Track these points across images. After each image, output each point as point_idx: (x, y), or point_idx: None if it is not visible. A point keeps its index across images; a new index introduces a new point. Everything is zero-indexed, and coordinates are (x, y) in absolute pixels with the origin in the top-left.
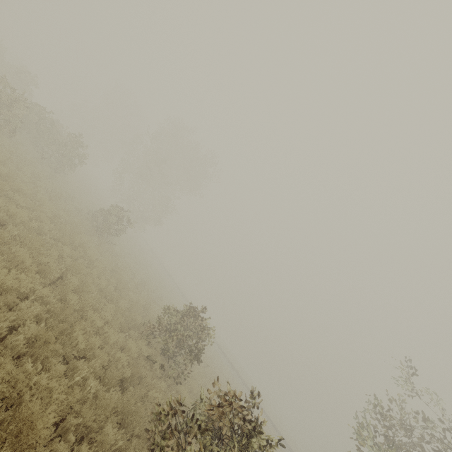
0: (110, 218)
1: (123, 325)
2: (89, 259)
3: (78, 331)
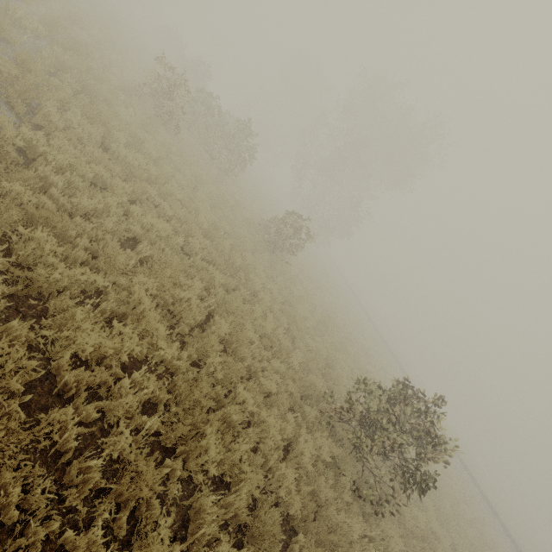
0: (283, 229)
1: (295, 397)
2: (253, 288)
3: (208, 437)
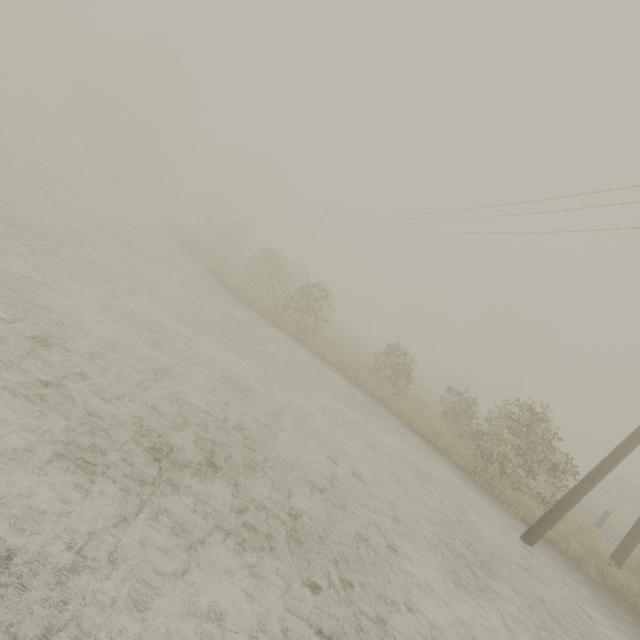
0: None
1: None
2: None
3: None
